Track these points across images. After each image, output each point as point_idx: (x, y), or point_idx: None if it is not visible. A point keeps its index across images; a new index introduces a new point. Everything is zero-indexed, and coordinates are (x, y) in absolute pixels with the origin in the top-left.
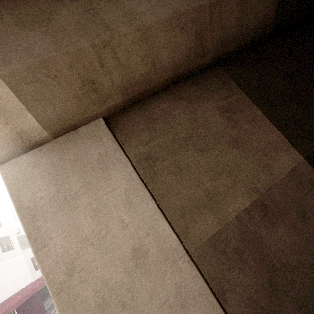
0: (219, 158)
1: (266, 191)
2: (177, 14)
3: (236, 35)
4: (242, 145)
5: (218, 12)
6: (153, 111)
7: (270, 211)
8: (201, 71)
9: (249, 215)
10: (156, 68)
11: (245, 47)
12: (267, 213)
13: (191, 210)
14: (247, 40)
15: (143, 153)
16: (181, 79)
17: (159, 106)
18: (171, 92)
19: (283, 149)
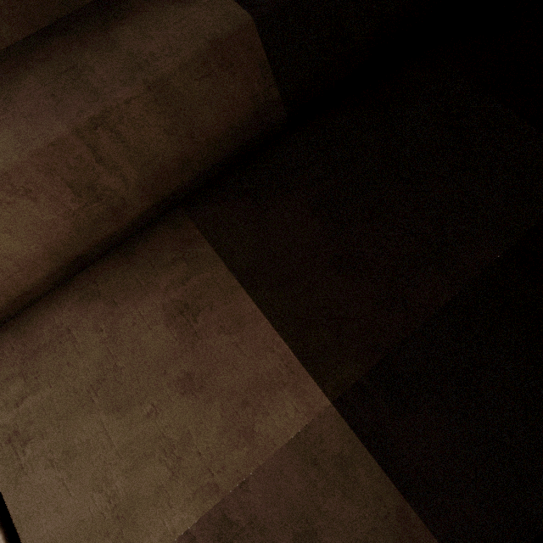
0: (150, 421)
1: (235, 488)
2: None
3: (186, 154)
4: (201, 386)
5: (107, 136)
6: (39, 333)
7: (236, 535)
8: (143, 228)
9: None
10: (6, 269)
11: (233, 159)
12: (229, 539)
13: (78, 542)
14: (223, 152)
15: (8, 427)
16: (93, 257)
17: (50, 320)
18: (79, 285)
19: (289, 385)
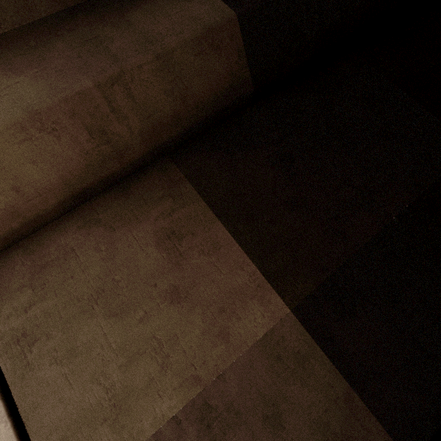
0: (143, 325)
1: (214, 379)
2: (32, 114)
3: (178, 113)
4: (185, 297)
5: (121, 92)
6: (46, 252)
7: (216, 419)
8: (137, 170)
9: (178, 429)
10: (26, 194)
11: (211, 121)
12: (210, 422)
13: (78, 429)
14: (205, 114)
15: (17, 330)
16: (96, 191)
17: (57, 241)
18: (82, 214)
19: (257, 296)
